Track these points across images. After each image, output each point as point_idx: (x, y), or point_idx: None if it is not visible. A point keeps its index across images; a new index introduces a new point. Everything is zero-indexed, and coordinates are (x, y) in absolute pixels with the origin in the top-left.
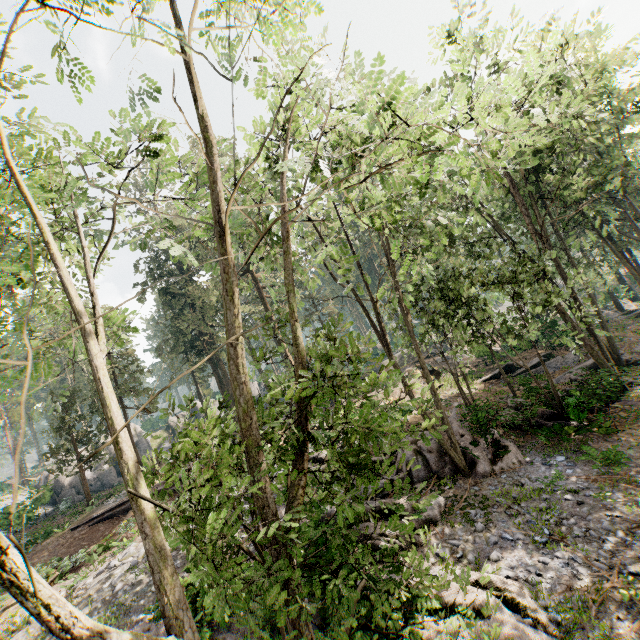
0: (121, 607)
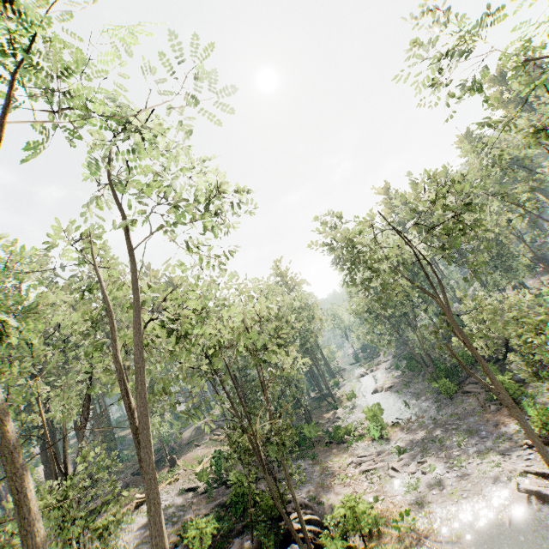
0: None
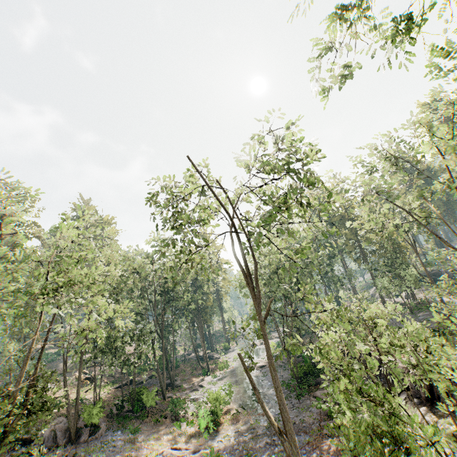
0: None
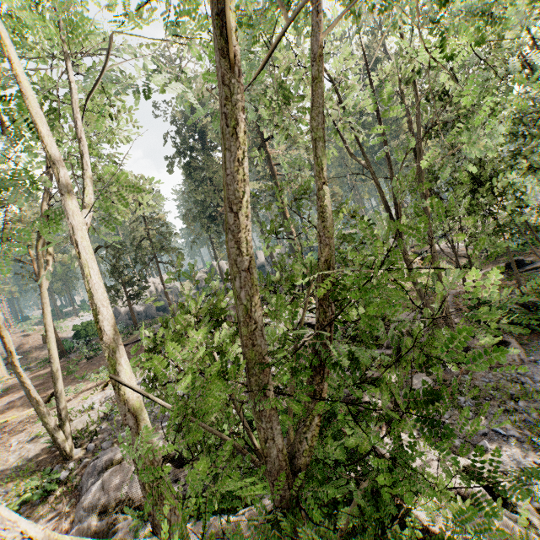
0: (152, 414)
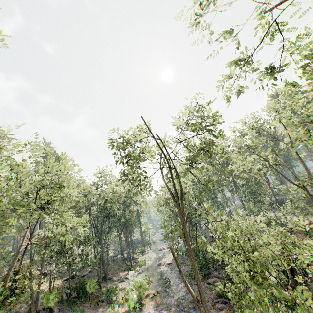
0: None
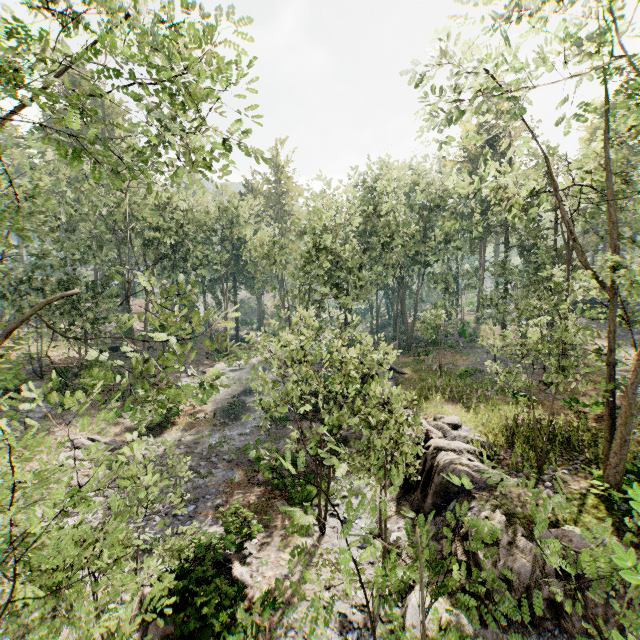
0: None
